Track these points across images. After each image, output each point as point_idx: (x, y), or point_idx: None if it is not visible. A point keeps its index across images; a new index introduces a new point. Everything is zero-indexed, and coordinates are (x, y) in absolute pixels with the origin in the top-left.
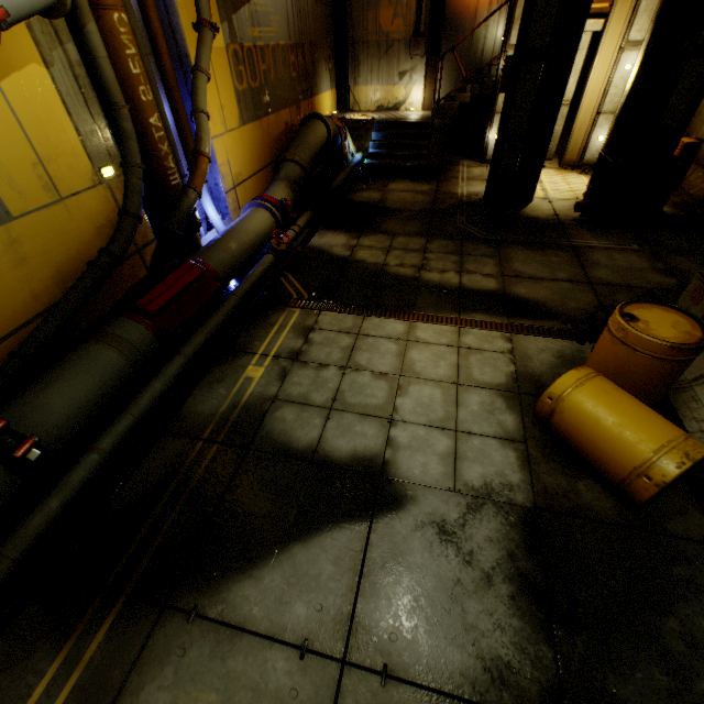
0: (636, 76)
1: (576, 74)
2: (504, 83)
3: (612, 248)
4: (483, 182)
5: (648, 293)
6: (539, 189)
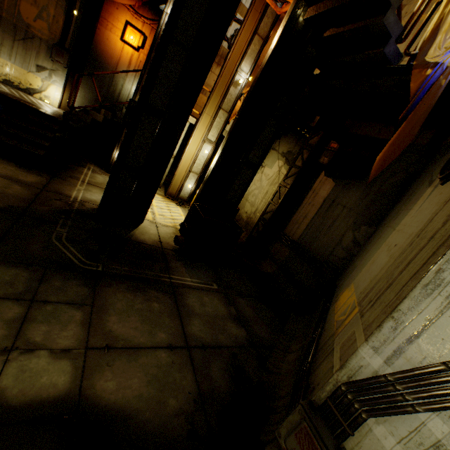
0: (217, 161)
1: (180, 141)
2: (127, 118)
3: (201, 287)
4: (103, 190)
5: (233, 356)
6: (150, 211)
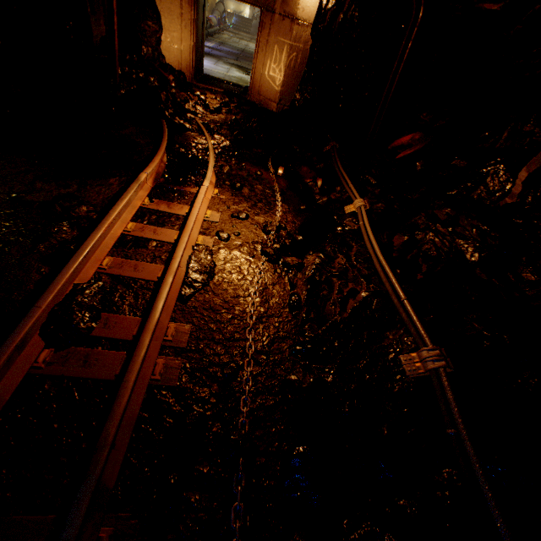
0: None
1: None
2: None
3: None
4: None
5: None
6: None
